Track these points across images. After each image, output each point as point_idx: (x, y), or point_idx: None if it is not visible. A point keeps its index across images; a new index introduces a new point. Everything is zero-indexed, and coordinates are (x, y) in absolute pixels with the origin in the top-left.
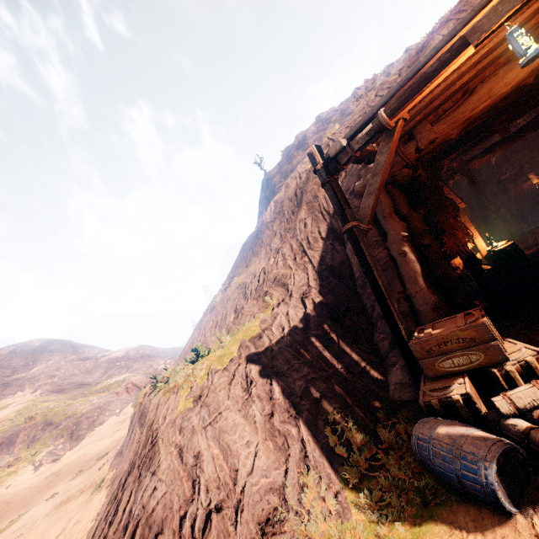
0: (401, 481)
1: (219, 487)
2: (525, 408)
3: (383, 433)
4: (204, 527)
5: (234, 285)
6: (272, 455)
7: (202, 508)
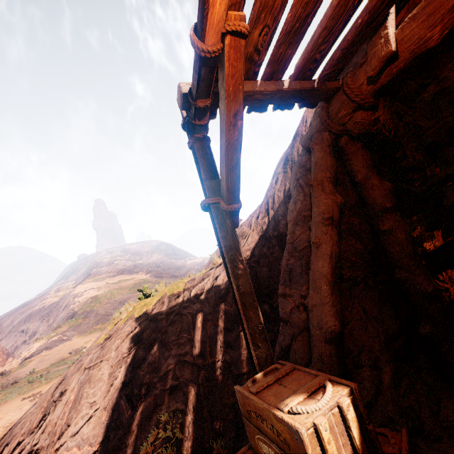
0: None
1: (50, 433)
2: None
3: None
4: None
5: None
6: (98, 428)
7: (31, 444)
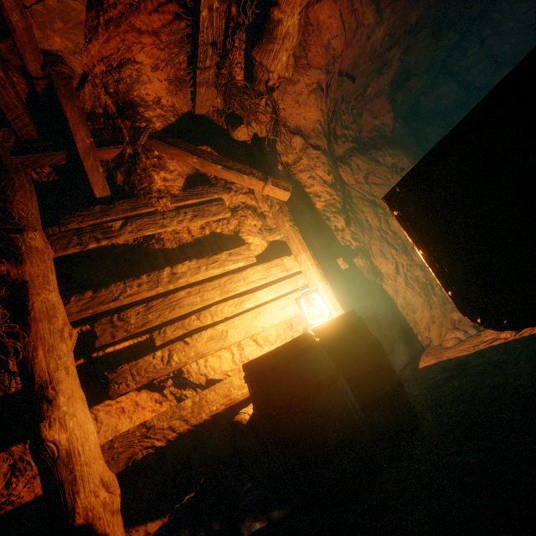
0: None
1: None
2: None
3: None
4: None
5: None
6: None
7: None
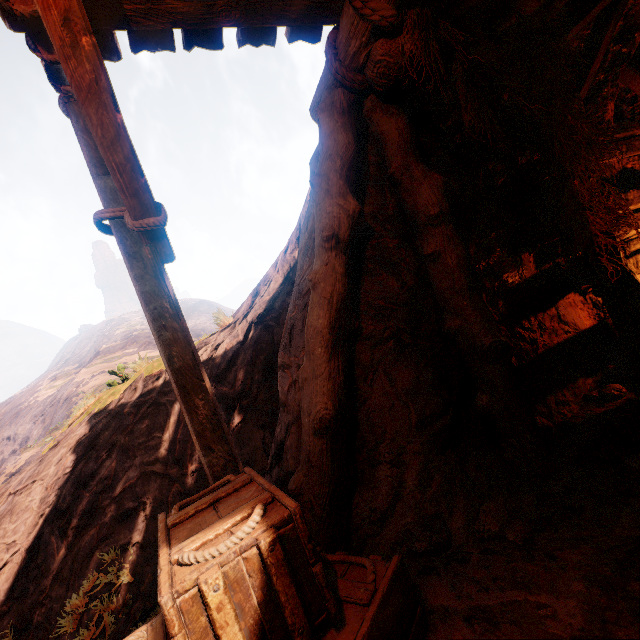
0: None
1: None
2: None
3: None
4: None
5: None
6: (14, 578)
7: None
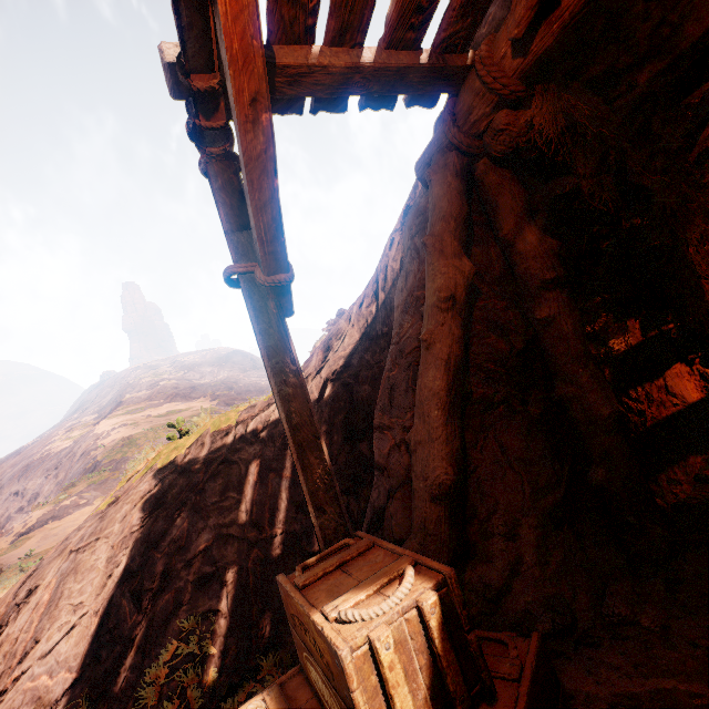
0: None
1: (7, 654)
2: None
3: (233, 706)
4: None
5: None
6: (83, 643)
7: None
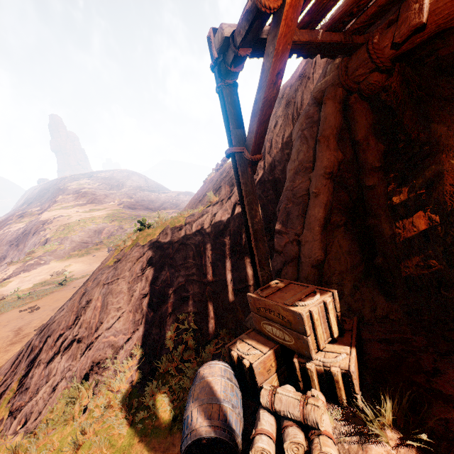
0: (186, 390)
1: (87, 328)
2: (280, 412)
3: (211, 348)
4: (67, 347)
5: (222, 168)
6: (128, 324)
7: (72, 335)
